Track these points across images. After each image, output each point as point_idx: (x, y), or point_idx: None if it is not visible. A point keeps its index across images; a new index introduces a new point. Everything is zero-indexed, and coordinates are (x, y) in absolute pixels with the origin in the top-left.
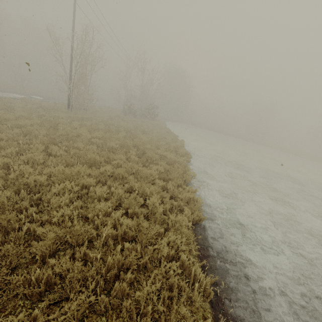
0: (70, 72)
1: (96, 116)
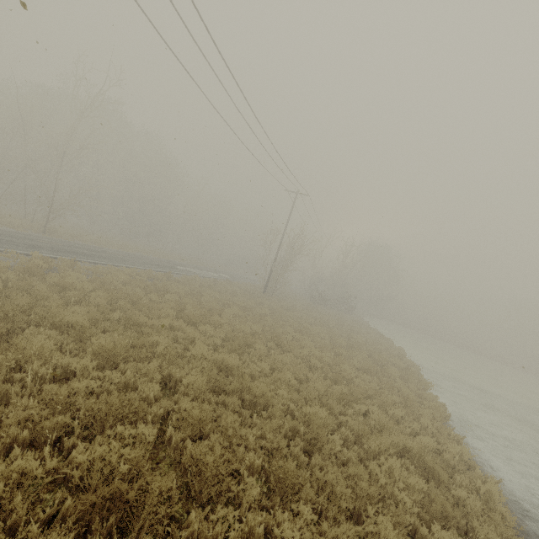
0: (275, 258)
1: (292, 304)
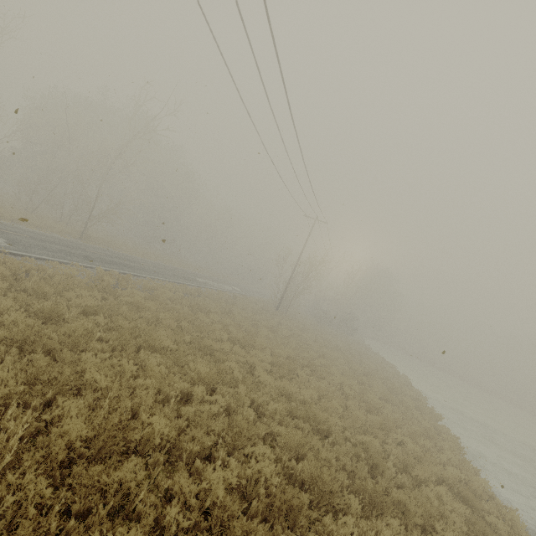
0: (290, 279)
1: (302, 323)
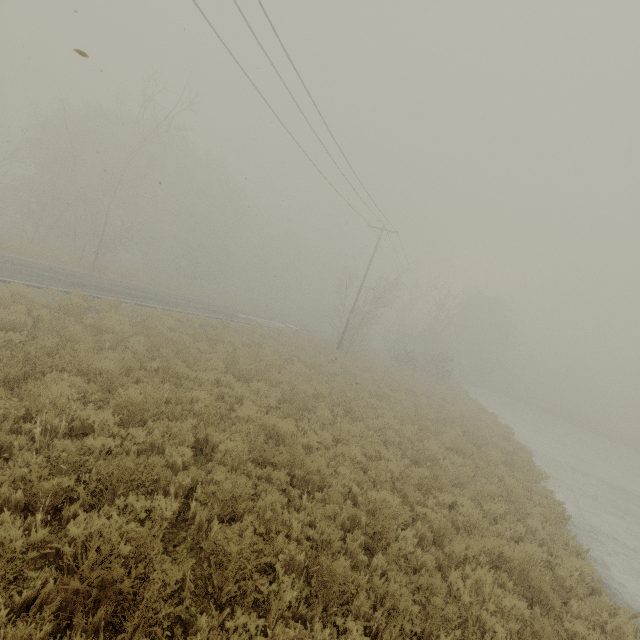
0: (353, 308)
1: (371, 364)
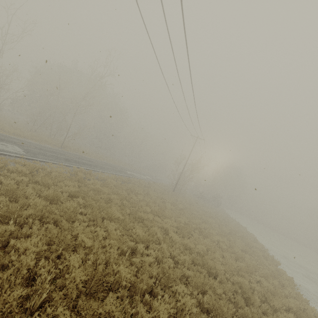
0: (181, 172)
1: (188, 200)
